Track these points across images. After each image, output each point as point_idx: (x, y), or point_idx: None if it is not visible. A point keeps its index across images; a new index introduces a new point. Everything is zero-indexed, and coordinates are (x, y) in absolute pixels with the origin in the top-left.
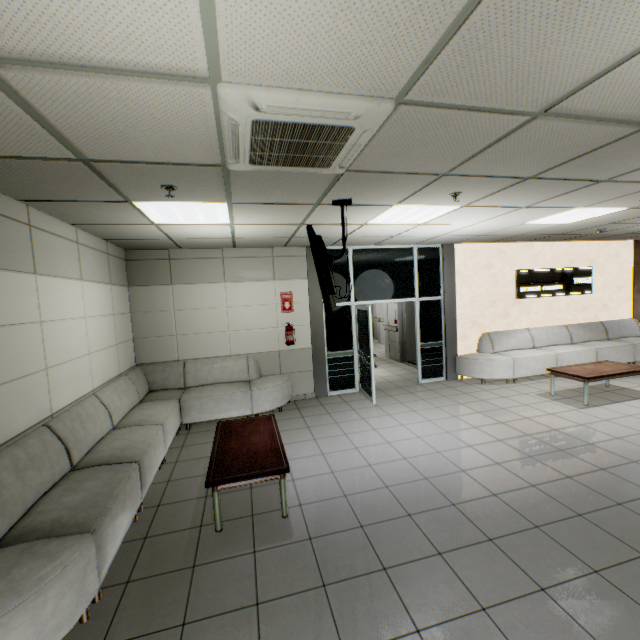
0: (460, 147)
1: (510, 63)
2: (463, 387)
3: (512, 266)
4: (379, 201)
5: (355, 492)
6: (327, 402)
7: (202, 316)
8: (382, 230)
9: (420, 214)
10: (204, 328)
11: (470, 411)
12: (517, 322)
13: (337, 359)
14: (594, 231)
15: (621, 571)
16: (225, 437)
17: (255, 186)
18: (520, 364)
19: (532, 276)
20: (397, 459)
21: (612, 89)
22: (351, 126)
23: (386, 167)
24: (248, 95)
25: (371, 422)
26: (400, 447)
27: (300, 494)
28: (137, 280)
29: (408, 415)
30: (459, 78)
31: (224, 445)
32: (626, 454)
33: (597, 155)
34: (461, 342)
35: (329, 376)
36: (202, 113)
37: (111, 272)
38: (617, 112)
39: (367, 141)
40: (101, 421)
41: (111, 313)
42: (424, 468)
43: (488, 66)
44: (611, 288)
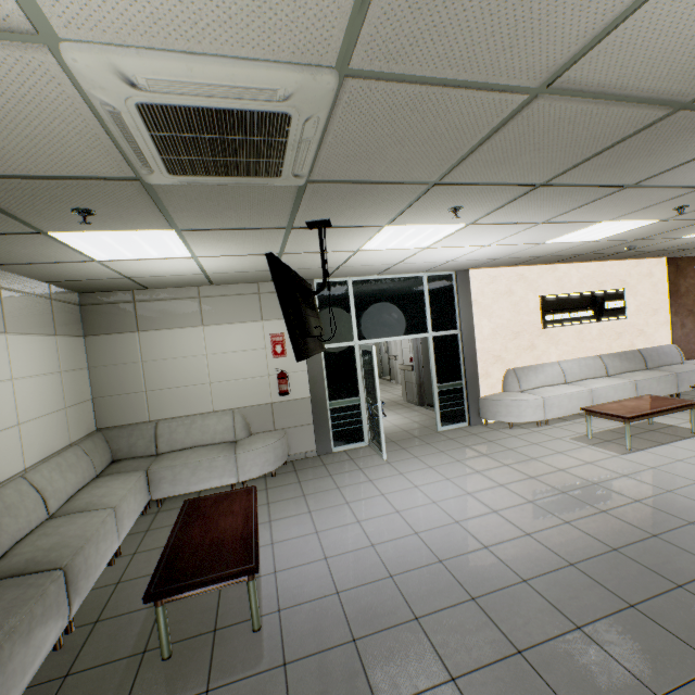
0: (446, 143)
1: (486, 1)
2: (488, 433)
3: (535, 292)
4: (365, 221)
5: (351, 587)
6: (330, 461)
7: (177, 367)
8: (381, 257)
9: (420, 236)
10: (180, 381)
11: (496, 464)
12: (545, 355)
13: (341, 408)
14: (623, 249)
15: (692, 694)
16: (188, 522)
17: (198, 206)
18: (551, 403)
19: (558, 302)
20: (407, 535)
21: (633, 48)
22: (284, 111)
23: (358, 175)
24: (110, 61)
25: (379, 485)
26: (411, 517)
27: (281, 593)
28: (95, 328)
29: (423, 473)
30: (418, 30)
31: (184, 534)
32: (681, 513)
33: (620, 151)
34: (484, 381)
35: (333, 429)
36: (62, 96)
37: (56, 321)
38: (641, 86)
39: (318, 136)
40: (28, 511)
41: (56, 370)
42: (439, 546)
43: (455, 7)
44: (646, 311)
